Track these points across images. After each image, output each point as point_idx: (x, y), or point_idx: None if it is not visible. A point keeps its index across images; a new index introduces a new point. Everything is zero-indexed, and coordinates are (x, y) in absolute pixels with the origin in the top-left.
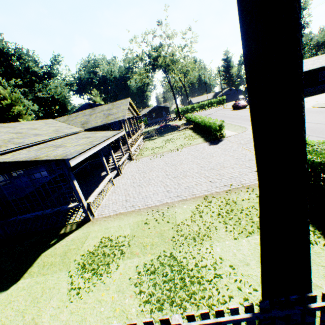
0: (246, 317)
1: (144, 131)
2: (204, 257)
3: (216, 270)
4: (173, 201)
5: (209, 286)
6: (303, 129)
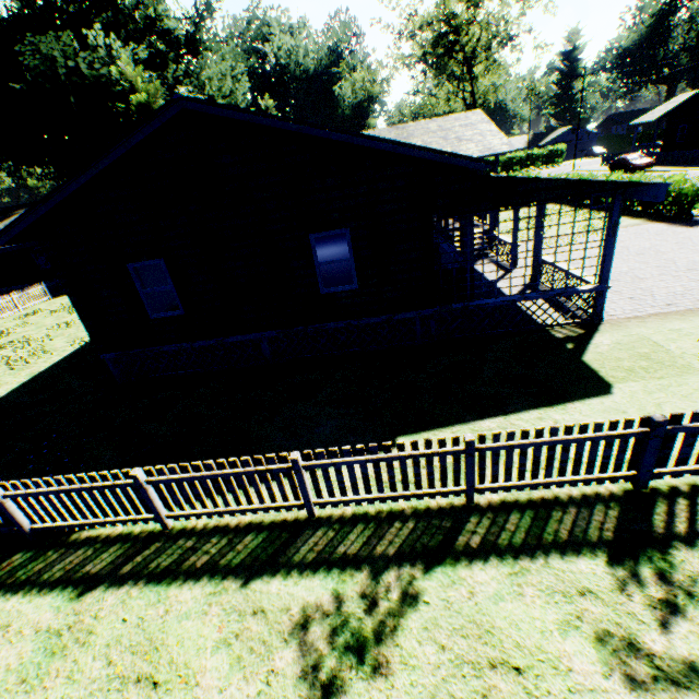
0: None
1: None
2: None
3: None
4: None
5: None
6: None
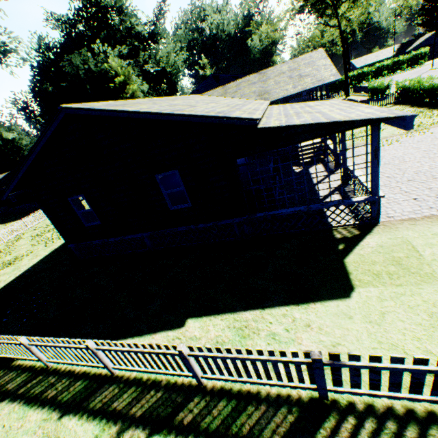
0: None
1: None
2: None
3: None
4: None
5: None
6: None
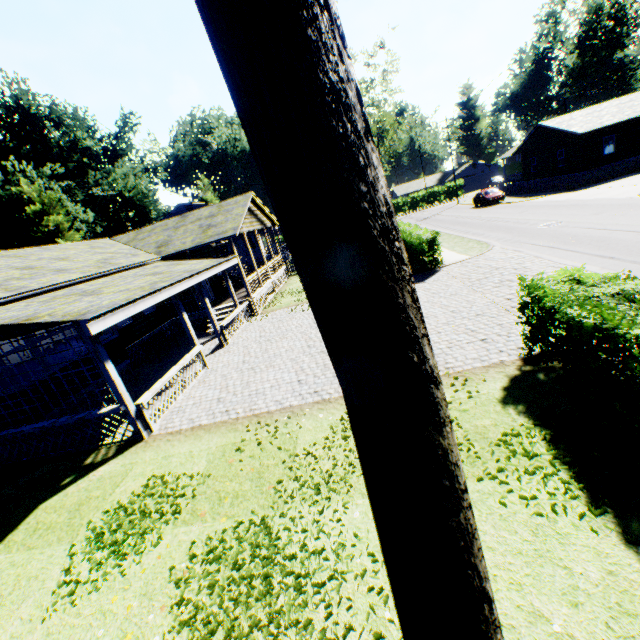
0: None
1: None
2: (324, 530)
3: (340, 561)
4: (304, 404)
5: (315, 598)
6: (386, 269)
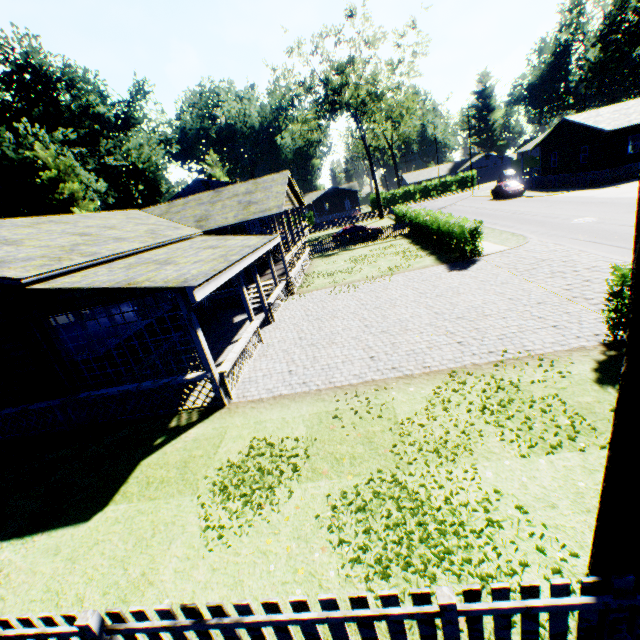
0: (583, 602)
1: (308, 238)
2: (462, 487)
3: (489, 513)
4: (386, 378)
5: (477, 542)
6: None
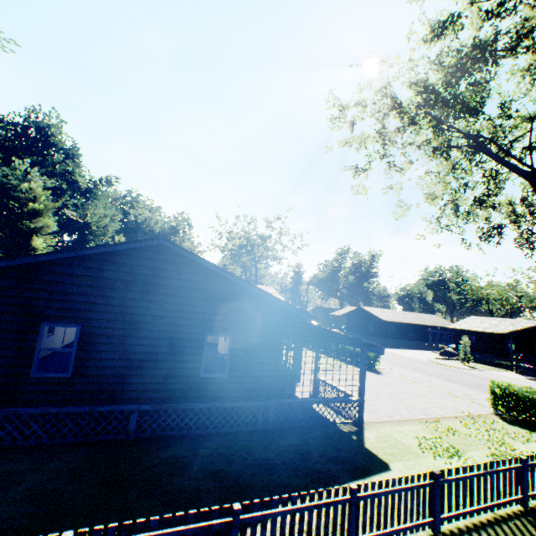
0: None
1: None
2: (521, 450)
3: None
4: (430, 417)
5: None
6: None
